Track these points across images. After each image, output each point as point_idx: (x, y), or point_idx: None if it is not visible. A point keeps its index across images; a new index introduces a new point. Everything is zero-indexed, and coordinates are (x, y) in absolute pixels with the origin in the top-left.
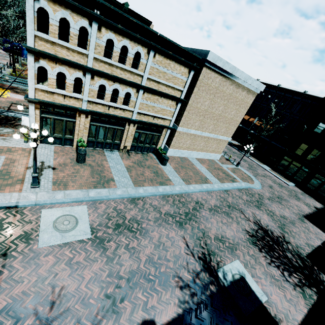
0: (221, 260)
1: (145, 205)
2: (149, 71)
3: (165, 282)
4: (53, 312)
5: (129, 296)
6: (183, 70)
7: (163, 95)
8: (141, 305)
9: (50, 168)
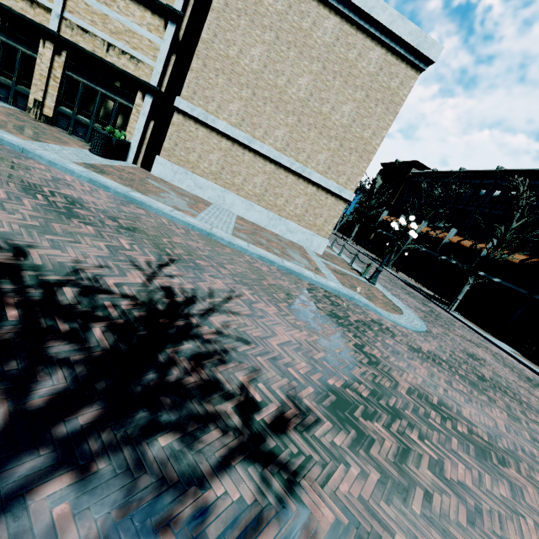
0: None
1: None
2: None
3: None
4: None
5: None
6: None
7: None
8: None
9: None
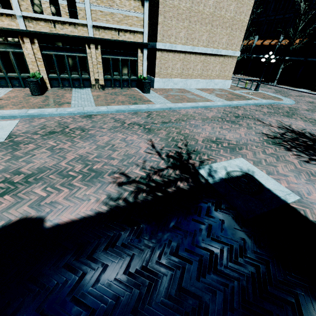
0: (210, 158)
1: (104, 119)
2: None
3: (93, 178)
4: None
5: (17, 191)
6: None
7: None
8: (33, 200)
9: None
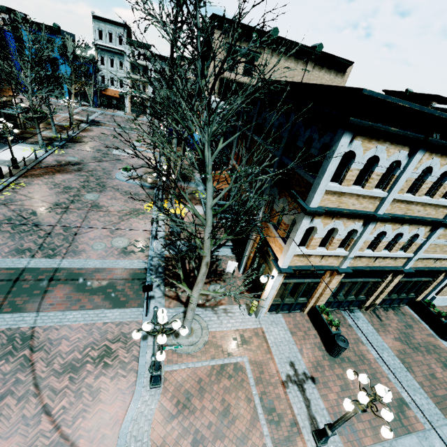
0: None
1: None
2: None
3: None
4: None
5: None
6: None
7: None
8: None
9: (308, 379)
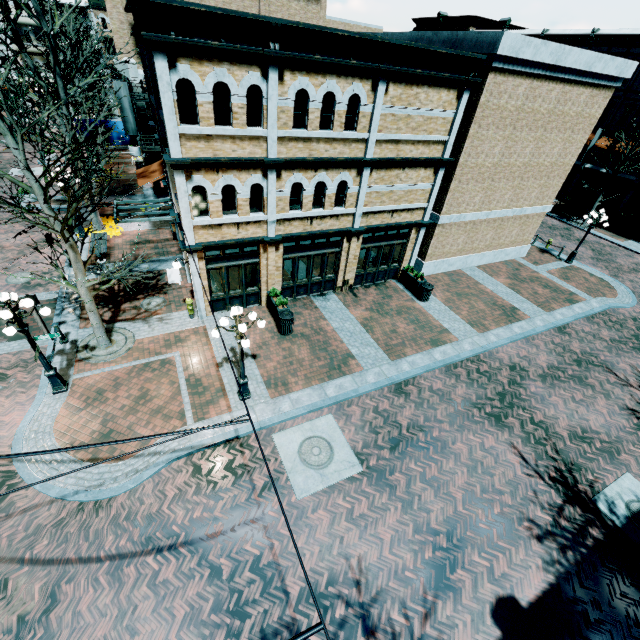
0: (596, 478)
1: (423, 394)
2: (377, 126)
3: (508, 531)
4: (364, 595)
5: (460, 562)
6: (446, 97)
7: (408, 164)
8: (485, 574)
9: (248, 357)
